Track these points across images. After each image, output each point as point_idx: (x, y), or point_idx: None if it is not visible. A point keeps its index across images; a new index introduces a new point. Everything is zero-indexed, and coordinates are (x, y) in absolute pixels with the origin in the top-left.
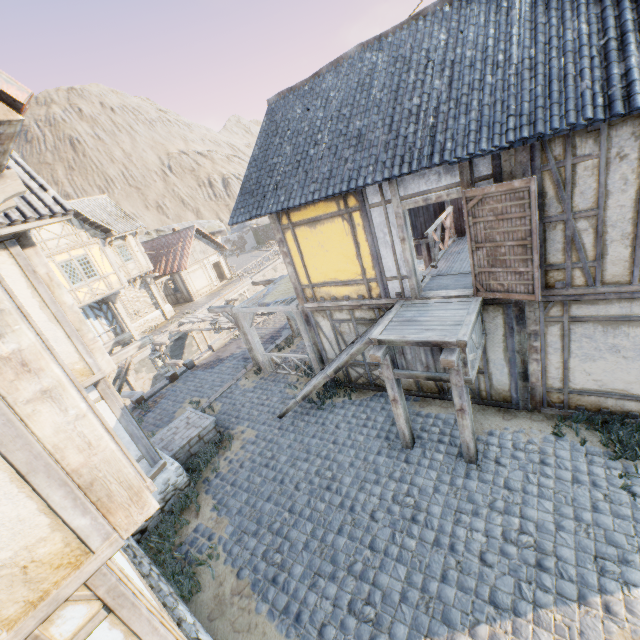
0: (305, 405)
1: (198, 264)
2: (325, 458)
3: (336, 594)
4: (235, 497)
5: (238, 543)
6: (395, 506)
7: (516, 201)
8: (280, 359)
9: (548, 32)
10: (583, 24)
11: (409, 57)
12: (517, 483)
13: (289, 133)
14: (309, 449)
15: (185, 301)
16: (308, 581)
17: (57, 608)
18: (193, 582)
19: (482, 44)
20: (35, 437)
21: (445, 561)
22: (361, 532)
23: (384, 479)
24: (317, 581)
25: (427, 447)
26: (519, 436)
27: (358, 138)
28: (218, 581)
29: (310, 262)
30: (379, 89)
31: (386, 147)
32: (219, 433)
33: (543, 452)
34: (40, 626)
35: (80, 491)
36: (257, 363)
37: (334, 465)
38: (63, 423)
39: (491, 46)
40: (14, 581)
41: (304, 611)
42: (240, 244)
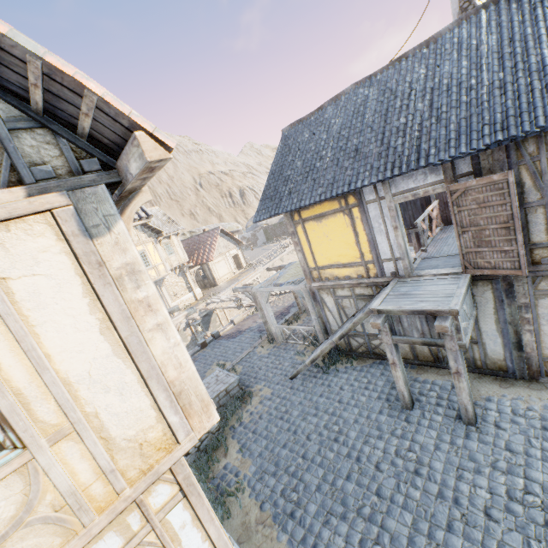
0: (312, 369)
1: (221, 256)
2: (332, 414)
3: (347, 532)
4: (256, 442)
5: (260, 481)
6: (398, 459)
7: (496, 191)
8: (289, 331)
9: (514, 59)
10: (544, 50)
11: (395, 89)
12: (519, 446)
13: (299, 152)
14: (317, 406)
15: (211, 286)
16: (321, 518)
17: (157, 479)
18: (224, 509)
19: (456, 73)
20: (152, 355)
21: (450, 512)
22: (367, 480)
23: (386, 435)
24: (330, 519)
25: (426, 409)
26: (518, 403)
27: (355, 151)
28: (244, 511)
29: (316, 249)
30: (371, 114)
31: (379, 156)
32: (241, 389)
33: (544, 419)
34: (143, 494)
35: (174, 397)
36: (270, 334)
37: (340, 421)
38: (167, 347)
39: (464, 74)
40: (135, 453)
41: (319, 544)
42: (253, 240)
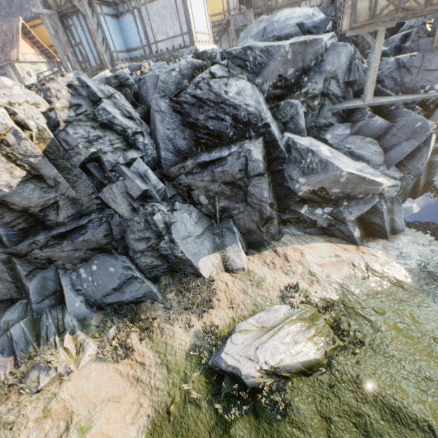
0: None
1: None
2: None
3: None
4: None
5: None
6: None
7: None
8: None
9: None
10: None
11: None
12: None
13: None
14: None
15: None
16: None
17: None
18: None
19: None
20: None
21: None
22: None
23: None
24: None
25: None
26: None
27: None
28: None
29: None
30: None
31: None
32: None
33: None
34: None
35: None
36: None
37: None
38: None
39: None
40: None
41: None
42: None
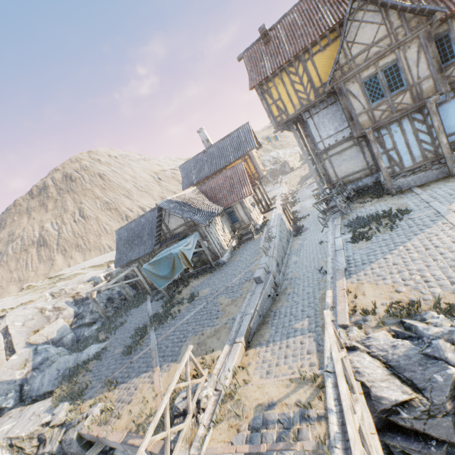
0: None
1: None
2: None
3: None
4: None
5: None
6: None
7: None
8: None
9: None
10: None
11: None
12: None
13: None
14: None
15: None
16: None
17: None
18: None
19: None
20: None
21: None
22: None
23: None
24: None
25: None
26: None
27: None
28: None
29: None
30: None
31: None
32: None
33: None
34: None
35: None
36: None
37: None
38: None
39: None
40: None
41: None
42: None
